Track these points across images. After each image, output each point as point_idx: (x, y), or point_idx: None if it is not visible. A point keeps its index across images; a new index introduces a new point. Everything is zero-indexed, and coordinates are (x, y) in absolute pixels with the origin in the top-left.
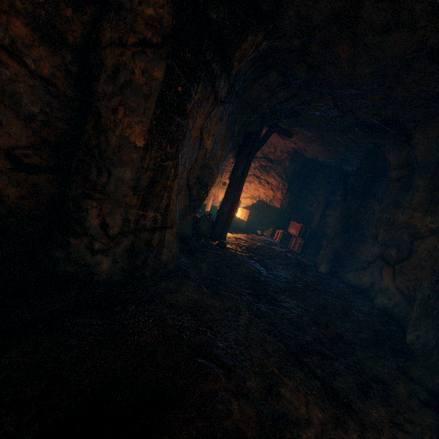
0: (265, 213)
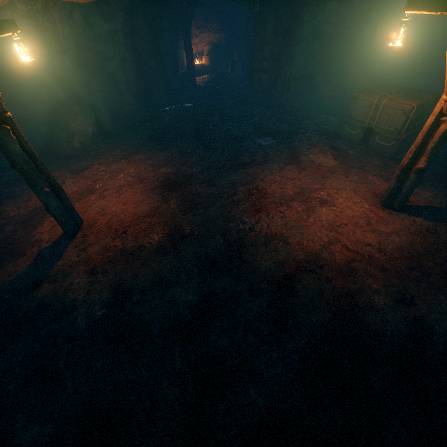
0: (219, 53)
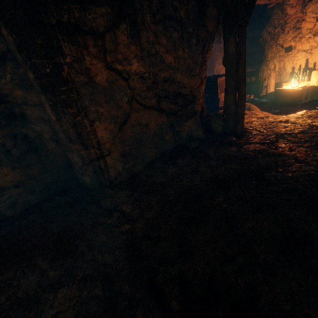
0: None
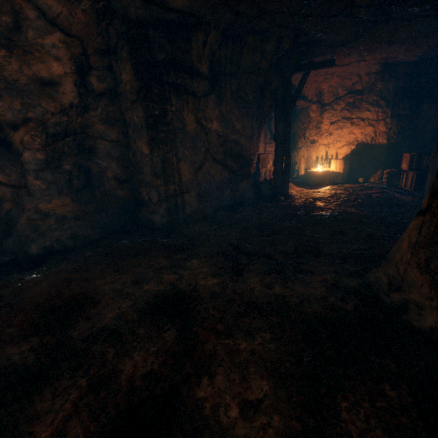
0: (368, 156)
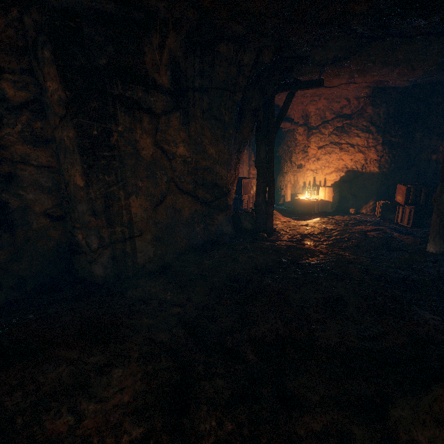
0: (358, 185)
